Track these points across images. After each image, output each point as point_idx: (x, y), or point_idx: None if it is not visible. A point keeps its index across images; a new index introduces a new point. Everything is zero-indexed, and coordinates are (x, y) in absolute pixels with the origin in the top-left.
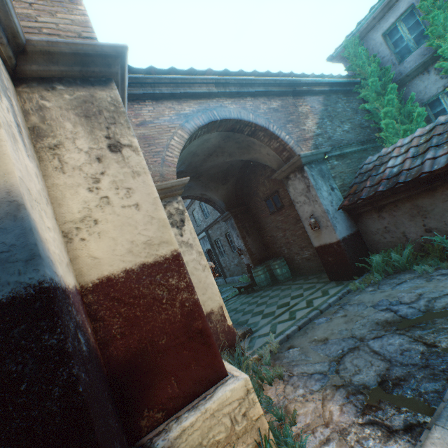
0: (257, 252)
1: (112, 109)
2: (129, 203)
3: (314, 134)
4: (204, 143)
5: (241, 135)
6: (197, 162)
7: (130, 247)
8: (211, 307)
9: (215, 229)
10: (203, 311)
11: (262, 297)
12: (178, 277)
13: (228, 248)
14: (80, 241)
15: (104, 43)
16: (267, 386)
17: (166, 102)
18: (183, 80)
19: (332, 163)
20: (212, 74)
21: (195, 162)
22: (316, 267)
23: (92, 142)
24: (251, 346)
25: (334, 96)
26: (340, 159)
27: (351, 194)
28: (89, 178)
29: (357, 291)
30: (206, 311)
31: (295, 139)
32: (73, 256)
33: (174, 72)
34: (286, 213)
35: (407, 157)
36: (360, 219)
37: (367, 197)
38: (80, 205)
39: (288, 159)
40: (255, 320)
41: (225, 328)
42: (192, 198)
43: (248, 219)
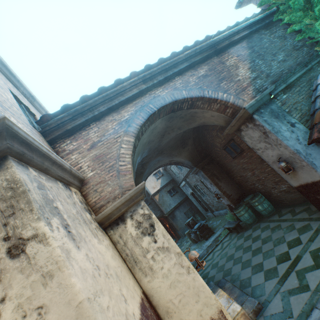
0: (232, 192)
1: (9, 195)
2: None
3: (250, 79)
4: (152, 131)
5: (182, 111)
6: (155, 145)
7: None
8: (210, 315)
9: (191, 178)
10: None
11: (254, 240)
12: None
13: (206, 190)
14: None
15: None
16: None
17: (107, 117)
18: (114, 92)
19: (281, 98)
20: (136, 75)
21: (153, 145)
22: (299, 198)
23: None
24: None
25: (256, 35)
26: (288, 91)
27: (318, 123)
28: None
29: None
30: None
31: (233, 94)
32: None
33: (104, 90)
34: (248, 155)
35: None
36: None
37: None
38: None
39: (233, 113)
40: (258, 281)
41: None
42: (164, 165)
43: (214, 167)
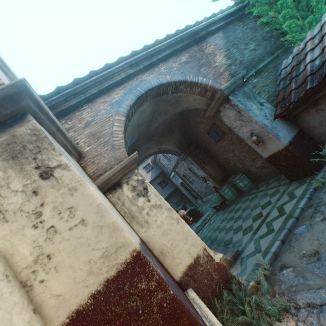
0: (217, 175)
1: (34, 139)
2: (75, 222)
3: (226, 65)
4: (141, 115)
5: (167, 95)
6: (144, 130)
7: (89, 268)
8: (196, 252)
9: (180, 167)
10: (184, 305)
11: (236, 211)
12: (145, 278)
13: (195, 178)
14: (40, 283)
15: (3, 86)
16: (277, 322)
17: (99, 99)
18: (104, 76)
19: (252, 82)
20: (124, 60)
21: (142, 131)
22: (272, 171)
23: (24, 179)
24: (244, 269)
25: (231, 26)
26: (258, 76)
27: (281, 101)
28: (31, 216)
29: (324, 187)
30: (193, 257)
31: (211, 78)
32: (37, 303)
33: (94, 74)
34: (228, 137)
35: (325, 45)
36: (298, 119)
37: (299, 99)
38: (30, 246)
39: (213, 96)
40: (238, 237)
41: (215, 266)
42: (153, 154)
43: (200, 152)
